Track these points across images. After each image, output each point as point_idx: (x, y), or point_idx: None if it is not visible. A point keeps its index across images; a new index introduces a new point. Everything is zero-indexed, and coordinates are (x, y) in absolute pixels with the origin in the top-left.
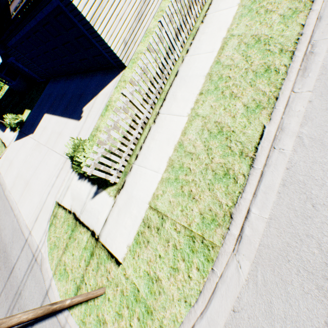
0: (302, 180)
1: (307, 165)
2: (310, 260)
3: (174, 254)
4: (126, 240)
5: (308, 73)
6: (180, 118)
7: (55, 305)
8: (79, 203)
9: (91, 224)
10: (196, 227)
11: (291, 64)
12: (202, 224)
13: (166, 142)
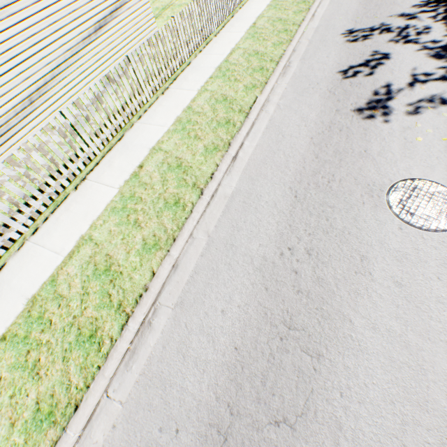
0: None
1: None
2: None
3: None
4: None
5: (134, 361)
6: None
7: None
8: None
9: None
10: None
11: (118, 341)
12: None
13: None
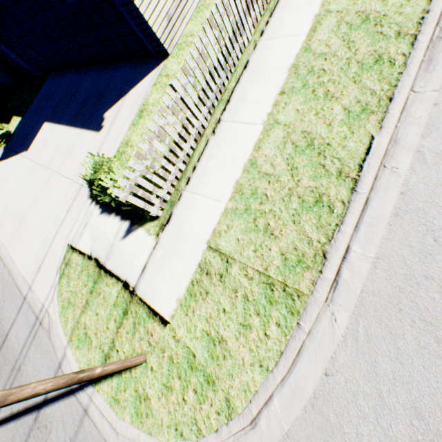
0: (422, 208)
1: (429, 189)
2: (429, 308)
3: (244, 308)
4: (175, 291)
5: (434, 65)
6: (251, 127)
7: (82, 374)
8: (104, 245)
9: (123, 273)
10: (275, 271)
11: (412, 53)
12: (283, 267)
13: (232, 160)
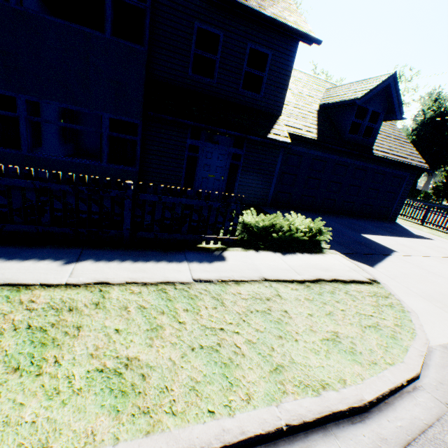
0: None
1: None
2: None
3: None
4: None
5: None
6: None
7: None
8: None
9: None
10: None
11: None
12: None
13: None
